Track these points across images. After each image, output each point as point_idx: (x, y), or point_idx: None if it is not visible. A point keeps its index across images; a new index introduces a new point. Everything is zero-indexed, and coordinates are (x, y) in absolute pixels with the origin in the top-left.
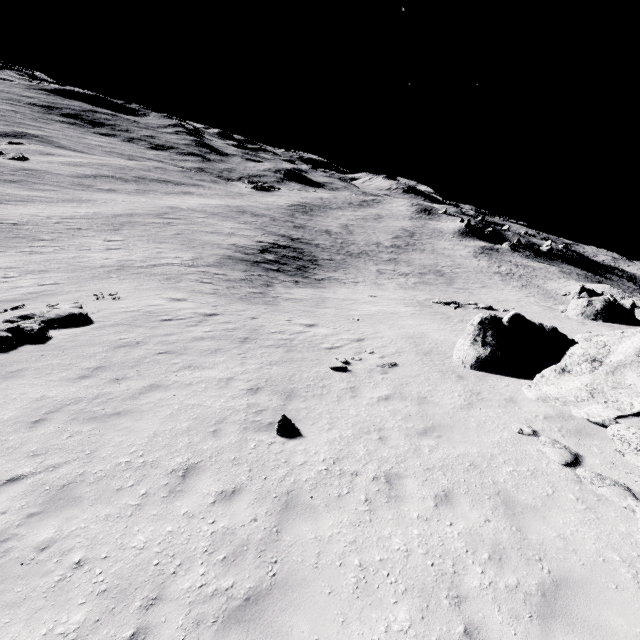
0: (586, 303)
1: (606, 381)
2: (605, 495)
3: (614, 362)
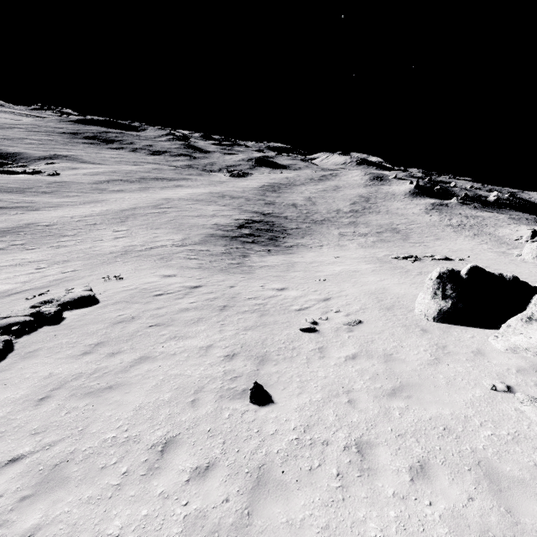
0: None
1: None
2: None
3: None
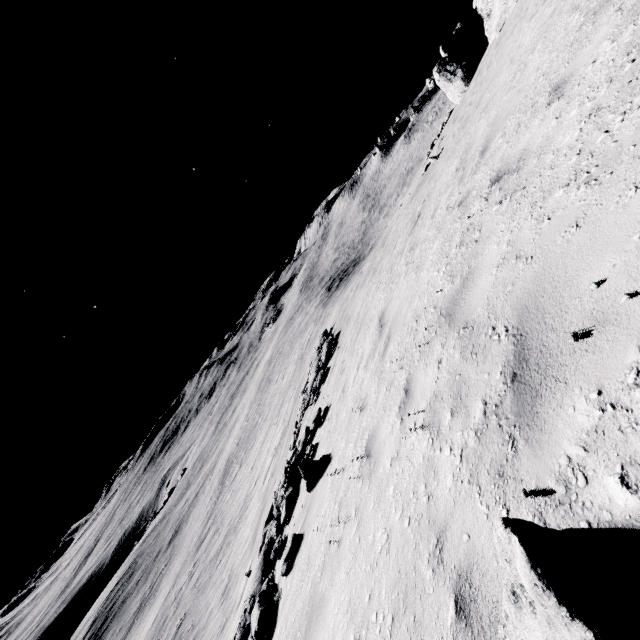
0: None
1: None
2: None
3: None
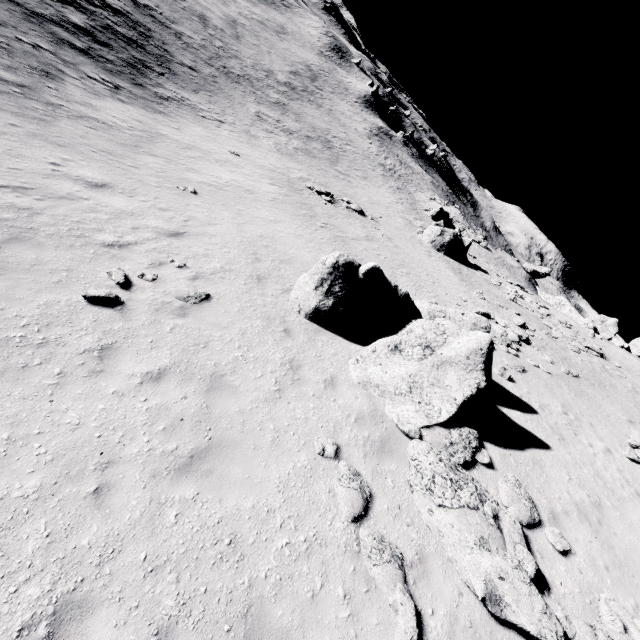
0: (440, 233)
1: (429, 375)
2: (377, 580)
3: (444, 356)
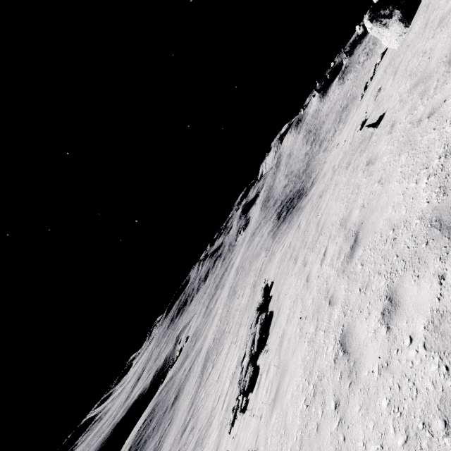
0: None
1: None
2: None
3: None
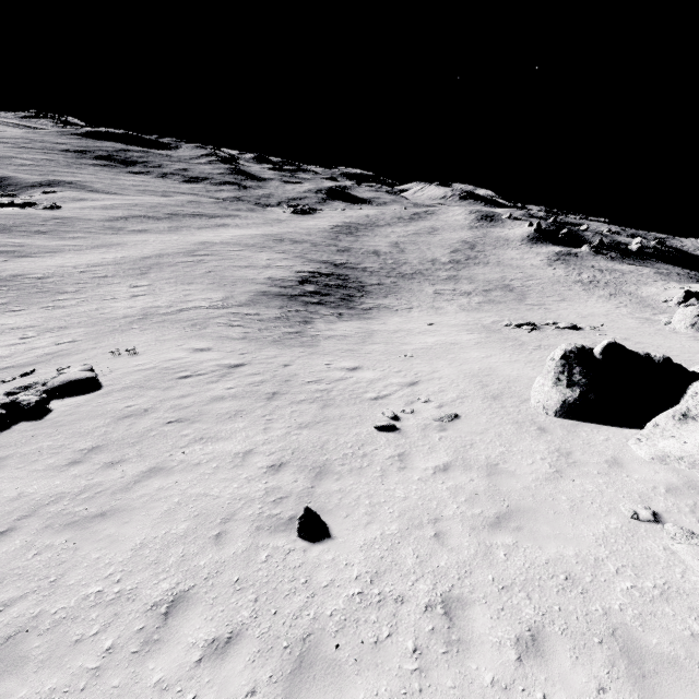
0: (697, 312)
1: None
2: None
3: None
